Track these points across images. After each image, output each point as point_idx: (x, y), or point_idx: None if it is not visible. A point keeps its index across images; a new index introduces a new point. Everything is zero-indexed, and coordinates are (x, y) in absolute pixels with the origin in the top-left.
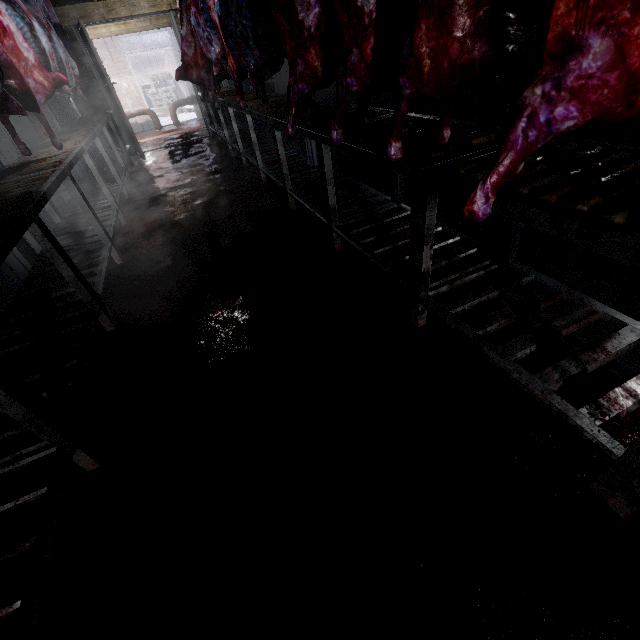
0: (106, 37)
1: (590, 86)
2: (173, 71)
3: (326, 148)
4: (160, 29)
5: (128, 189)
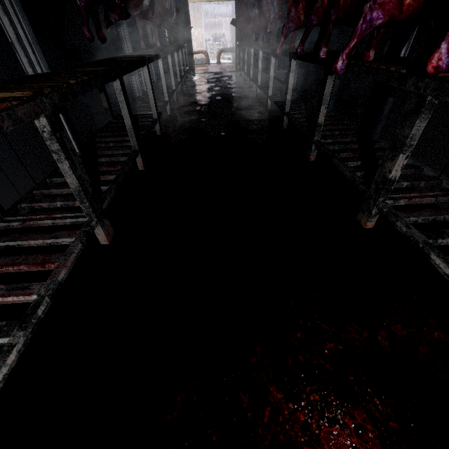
0: (195, 2)
1: (386, 2)
2: (226, 33)
3: (293, 62)
4: (227, 2)
5: (181, 87)
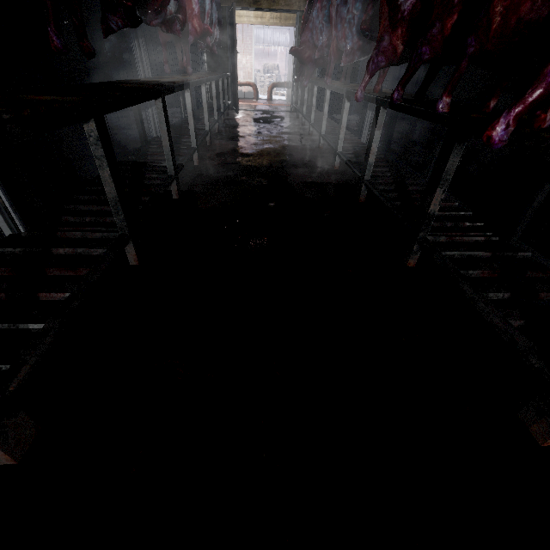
0: (245, 24)
1: None
2: (281, 65)
3: (383, 111)
4: (285, 27)
5: (219, 127)
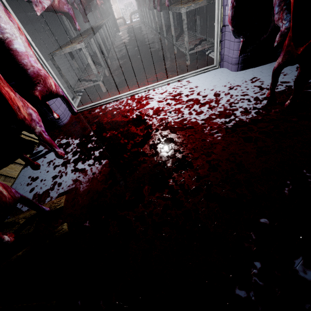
0: None
1: None
2: (133, 1)
3: (155, 10)
4: None
5: (115, 39)
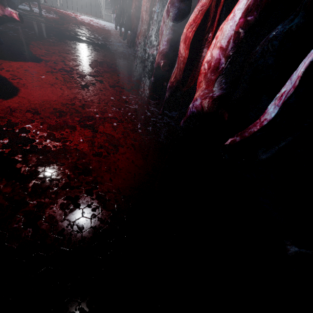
0: None
1: None
2: None
3: None
4: None
5: None
